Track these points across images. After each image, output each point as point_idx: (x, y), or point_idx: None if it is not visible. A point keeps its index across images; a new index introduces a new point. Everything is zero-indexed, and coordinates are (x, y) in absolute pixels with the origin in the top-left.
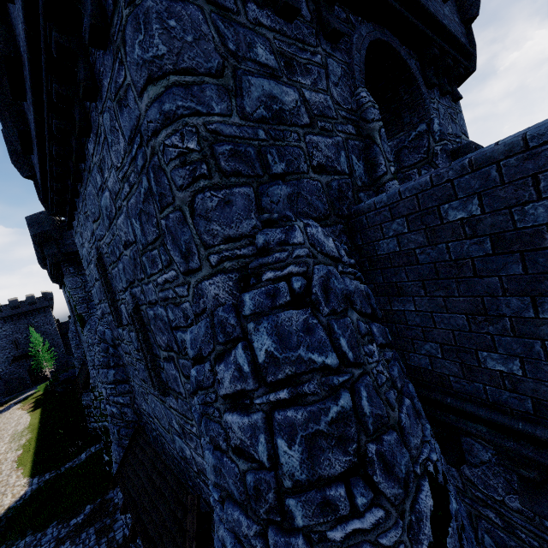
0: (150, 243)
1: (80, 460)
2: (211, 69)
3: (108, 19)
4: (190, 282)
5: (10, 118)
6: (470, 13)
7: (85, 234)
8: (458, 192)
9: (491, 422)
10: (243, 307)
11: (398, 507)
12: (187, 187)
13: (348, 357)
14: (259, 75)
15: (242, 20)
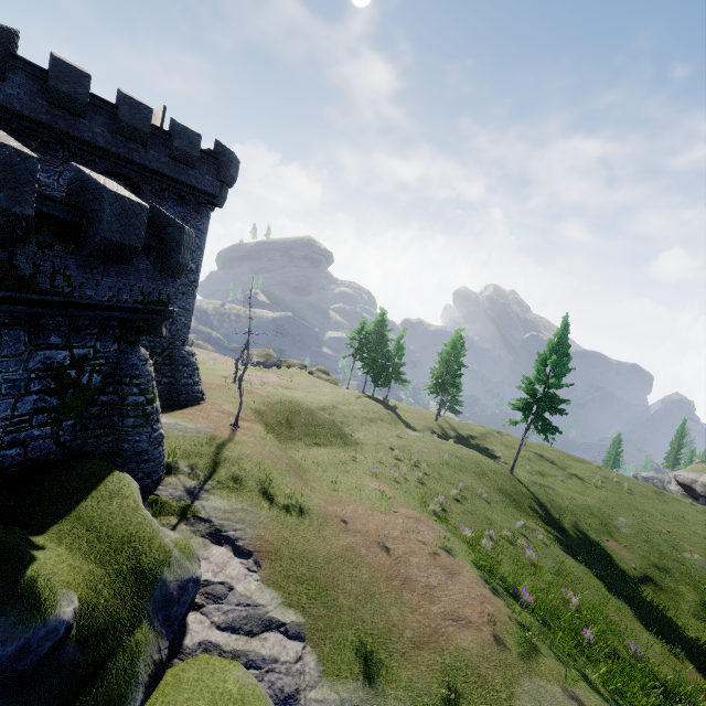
0: None
1: None
2: None
3: None
4: None
5: None
6: (221, 178)
7: None
8: None
9: None
10: None
11: None
12: None
13: None
14: None
15: None
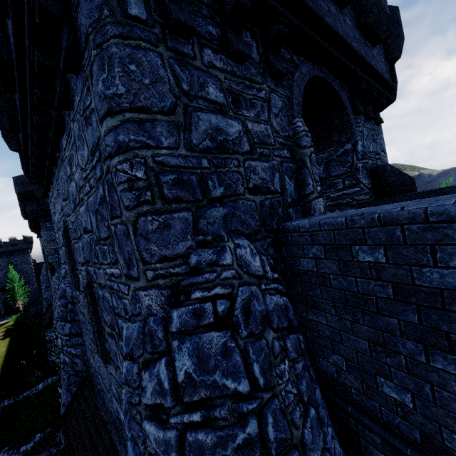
0: (102, 238)
1: (37, 389)
2: (163, 108)
3: (81, 52)
4: (130, 285)
5: (2, 104)
6: (394, 55)
7: (57, 206)
8: (368, 239)
9: (384, 439)
10: (171, 324)
11: None
12: (132, 209)
13: (259, 383)
14: (208, 111)
15: (198, 64)
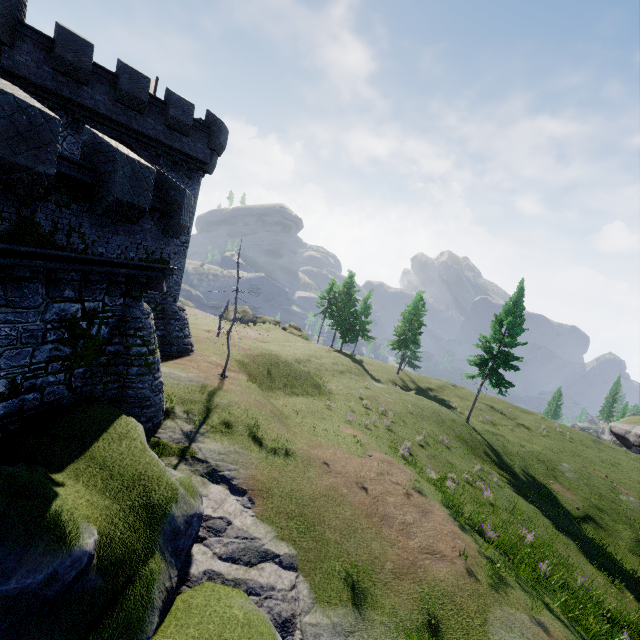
0: None
1: None
2: None
3: None
4: None
5: None
6: (212, 147)
7: None
8: None
9: None
10: None
11: None
12: None
13: None
14: None
15: None
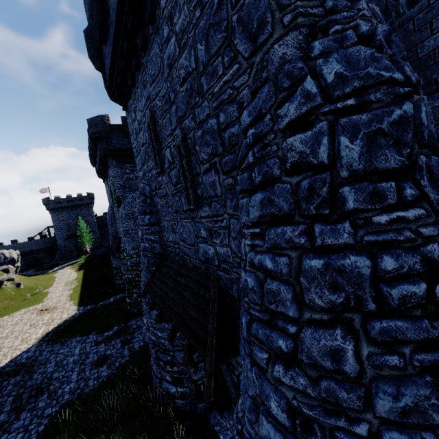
0: (213, 55)
1: (110, 301)
2: None
3: None
4: (254, 61)
5: (96, 6)
6: None
7: (139, 105)
8: None
9: None
10: (312, 51)
11: (436, 216)
12: None
13: (411, 80)
14: None
15: None
